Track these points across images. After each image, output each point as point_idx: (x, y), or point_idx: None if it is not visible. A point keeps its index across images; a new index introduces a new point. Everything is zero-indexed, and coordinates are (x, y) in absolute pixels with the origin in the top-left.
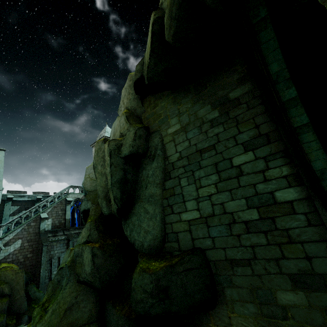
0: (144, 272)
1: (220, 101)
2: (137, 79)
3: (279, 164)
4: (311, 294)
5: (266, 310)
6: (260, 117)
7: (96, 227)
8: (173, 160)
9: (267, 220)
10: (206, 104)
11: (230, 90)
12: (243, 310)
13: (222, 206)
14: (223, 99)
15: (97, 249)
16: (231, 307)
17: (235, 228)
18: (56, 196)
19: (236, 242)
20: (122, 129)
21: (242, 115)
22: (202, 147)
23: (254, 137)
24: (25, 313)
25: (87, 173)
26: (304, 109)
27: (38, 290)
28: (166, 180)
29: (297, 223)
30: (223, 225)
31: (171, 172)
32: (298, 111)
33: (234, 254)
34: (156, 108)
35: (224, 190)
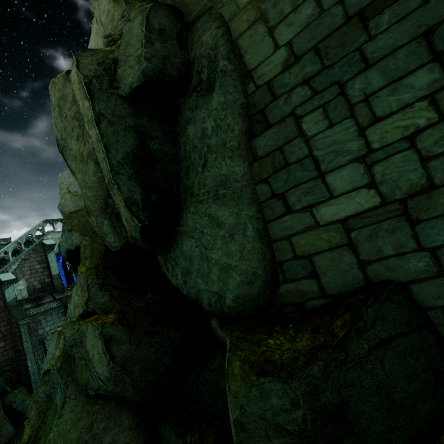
0: (262, 377)
1: None
2: None
3: None
4: None
5: None
6: None
7: (101, 279)
8: (271, 74)
9: None
10: None
11: None
12: None
13: None
14: None
15: (114, 326)
16: None
17: None
18: (21, 241)
19: None
20: (107, 24)
21: None
22: None
23: None
24: (11, 442)
25: (62, 186)
26: None
27: (29, 396)
28: (256, 135)
29: None
30: None
31: (268, 109)
32: None
33: None
34: None
35: None
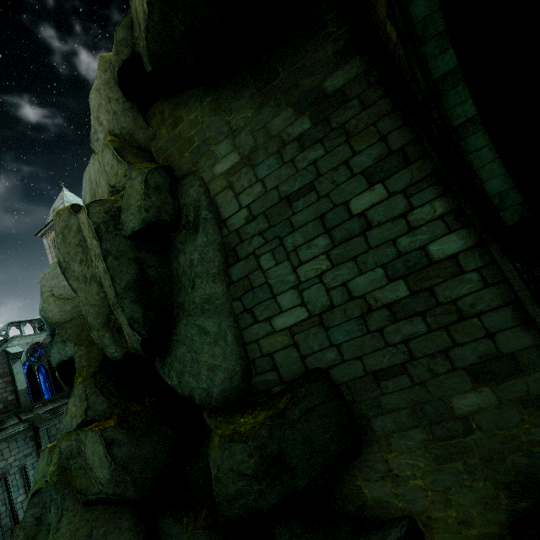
0: (231, 443)
1: (310, 99)
2: (124, 62)
3: (429, 198)
4: (500, 386)
5: (441, 430)
6: (387, 121)
7: (100, 388)
8: (238, 225)
9: (422, 294)
10: (282, 107)
11: (325, 75)
12: (406, 443)
13: (344, 289)
14: (314, 94)
15: (115, 430)
16: (387, 444)
17: (373, 320)
18: None
19: (379, 342)
20: (112, 176)
21: (354, 121)
22: (289, 190)
23: (382, 158)
24: None
25: (44, 288)
26: (468, 91)
27: None
28: (230, 265)
29: (467, 287)
30: (351, 319)
31: (238, 248)
32: (459, 96)
33: (378, 362)
34: (178, 125)
35: (343, 260)
